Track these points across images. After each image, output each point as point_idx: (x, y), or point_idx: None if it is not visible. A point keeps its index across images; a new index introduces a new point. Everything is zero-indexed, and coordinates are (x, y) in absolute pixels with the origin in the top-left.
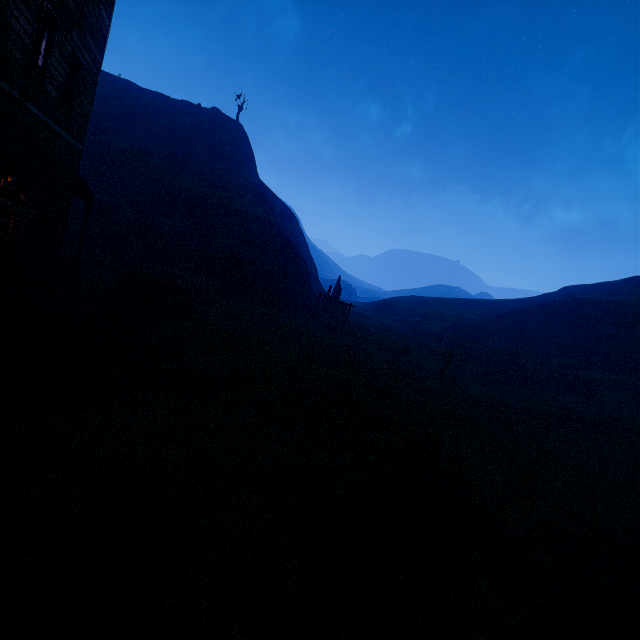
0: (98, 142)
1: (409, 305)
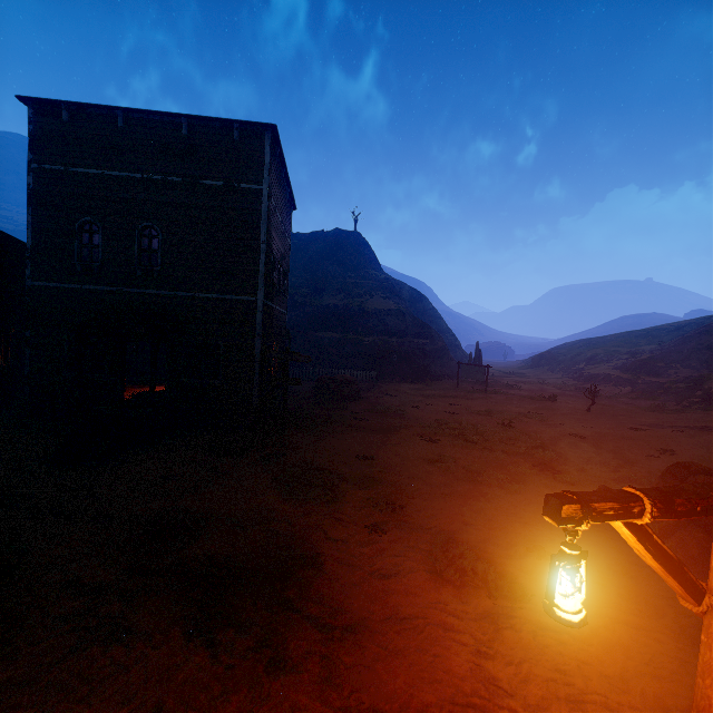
0: None
1: (573, 351)
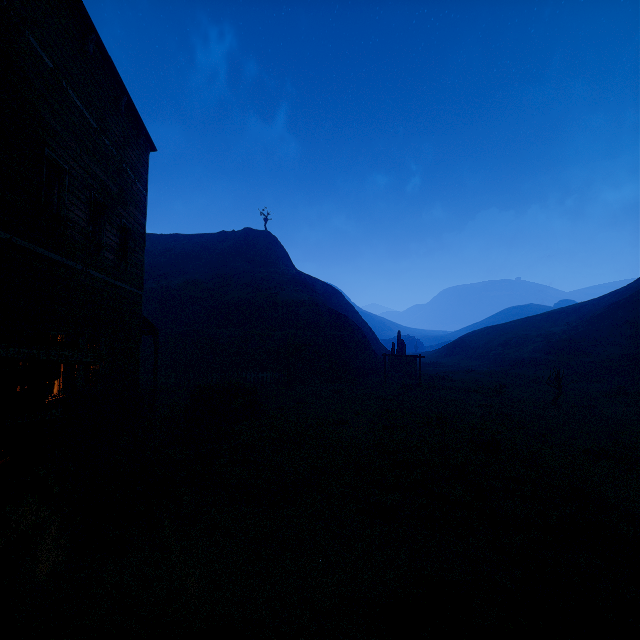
0: (161, 287)
1: (483, 338)
